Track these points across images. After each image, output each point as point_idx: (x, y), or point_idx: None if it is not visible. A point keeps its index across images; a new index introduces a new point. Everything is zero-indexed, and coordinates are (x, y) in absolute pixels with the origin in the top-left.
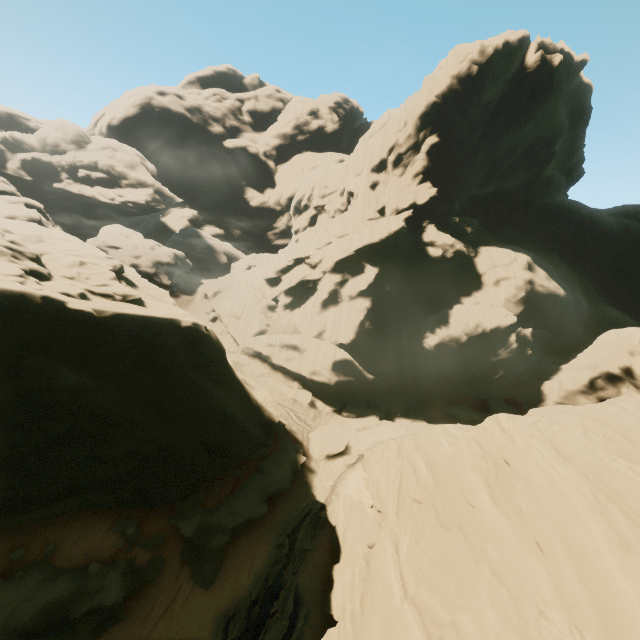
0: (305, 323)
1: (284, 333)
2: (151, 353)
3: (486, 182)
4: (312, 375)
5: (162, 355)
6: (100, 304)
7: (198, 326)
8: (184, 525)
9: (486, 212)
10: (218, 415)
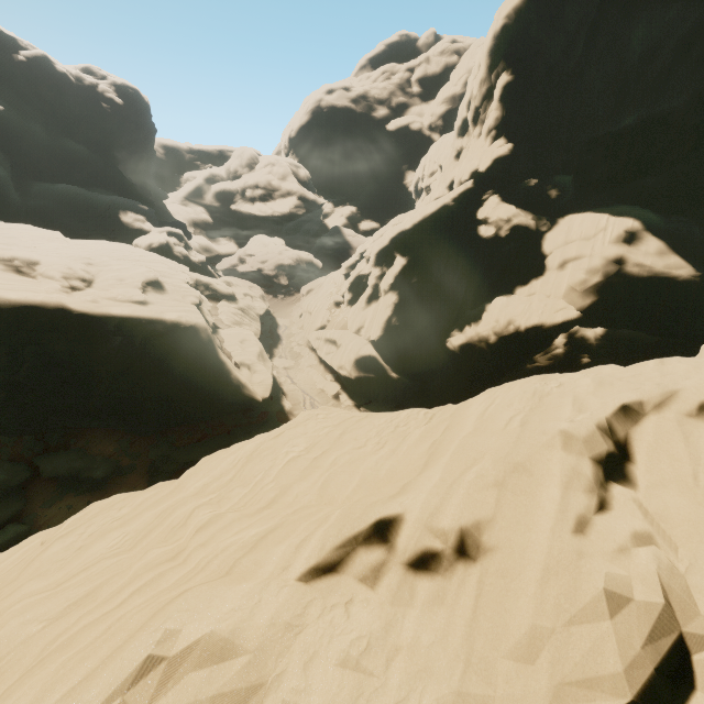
0: (351, 319)
1: (334, 328)
2: (132, 336)
3: (617, 112)
4: (338, 369)
5: (139, 338)
6: (99, 304)
7: (179, 319)
8: (153, 451)
9: (609, 159)
10: (178, 383)
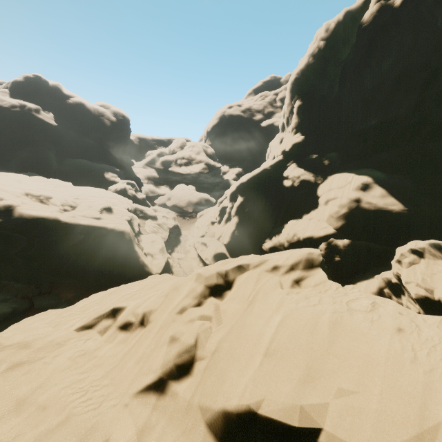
0: (217, 231)
1: (208, 236)
2: (89, 235)
3: (365, 118)
4: (205, 260)
5: (92, 236)
6: (75, 218)
7: (114, 227)
8: None
9: (361, 143)
10: (109, 261)
